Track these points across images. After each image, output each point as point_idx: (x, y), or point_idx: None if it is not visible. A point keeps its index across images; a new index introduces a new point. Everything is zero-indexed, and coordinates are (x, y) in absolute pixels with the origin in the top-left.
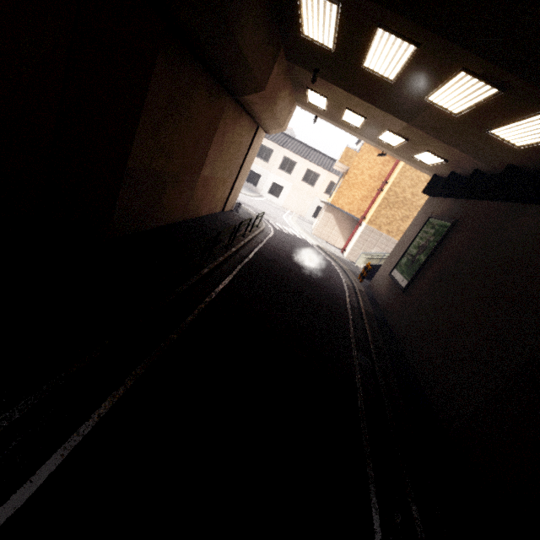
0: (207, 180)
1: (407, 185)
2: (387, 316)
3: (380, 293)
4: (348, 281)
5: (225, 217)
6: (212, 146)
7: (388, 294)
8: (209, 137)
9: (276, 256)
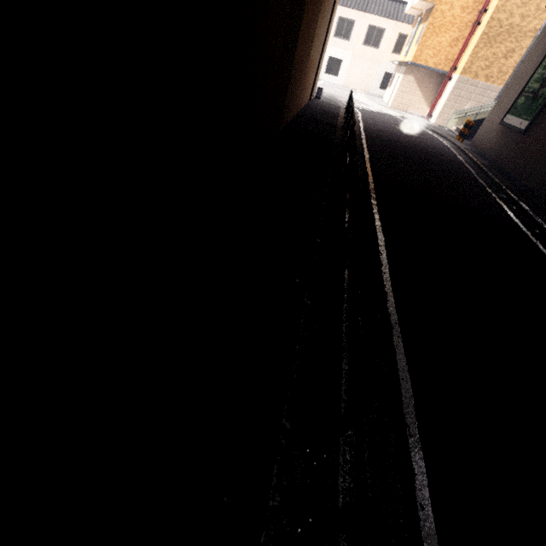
0: (310, 64)
1: (516, 4)
2: (503, 165)
3: (488, 146)
4: (449, 143)
5: (316, 105)
6: (318, 20)
7: (501, 143)
8: (319, 9)
9: (379, 131)
